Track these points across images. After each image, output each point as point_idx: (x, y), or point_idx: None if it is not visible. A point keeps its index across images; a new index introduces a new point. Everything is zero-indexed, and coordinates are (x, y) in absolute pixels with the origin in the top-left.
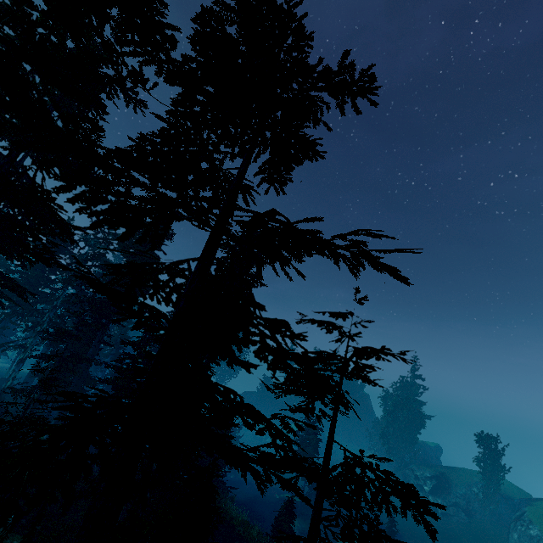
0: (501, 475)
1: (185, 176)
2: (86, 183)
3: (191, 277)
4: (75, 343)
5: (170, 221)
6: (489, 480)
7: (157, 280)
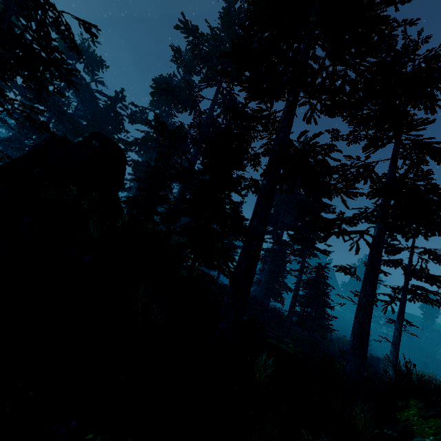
0: (437, 316)
1: (417, 127)
2: (381, 130)
3: (390, 167)
4: (184, 218)
5: (386, 143)
6: (427, 319)
7: (347, 170)
